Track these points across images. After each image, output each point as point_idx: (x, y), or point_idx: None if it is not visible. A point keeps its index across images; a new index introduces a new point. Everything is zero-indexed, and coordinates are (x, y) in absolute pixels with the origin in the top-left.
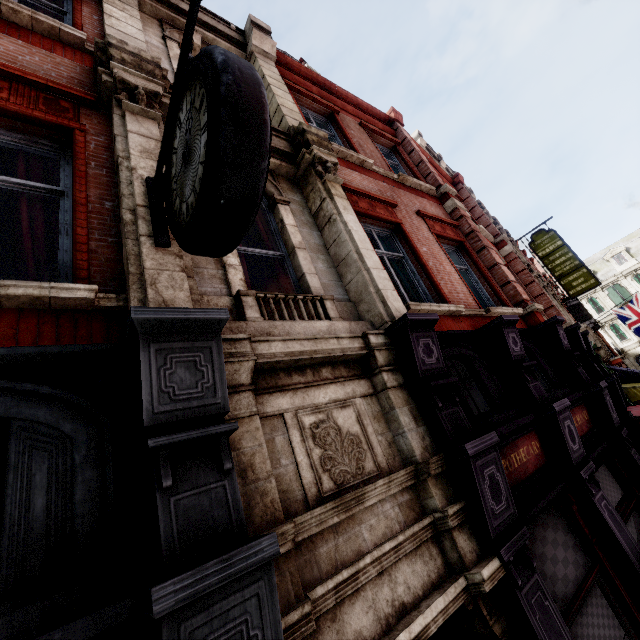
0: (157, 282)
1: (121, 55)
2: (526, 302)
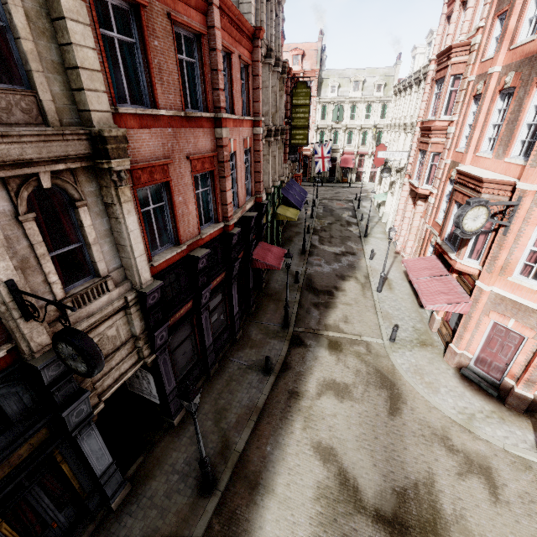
0: (33, 338)
1: None
2: (228, 219)
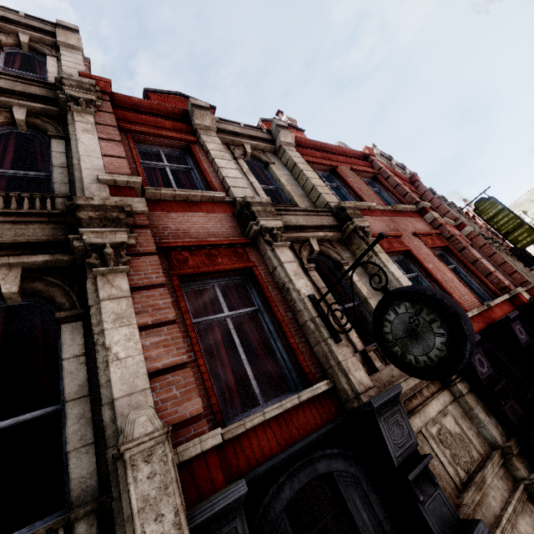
0: (349, 369)
1: (256, 208)
2: (509, 288)
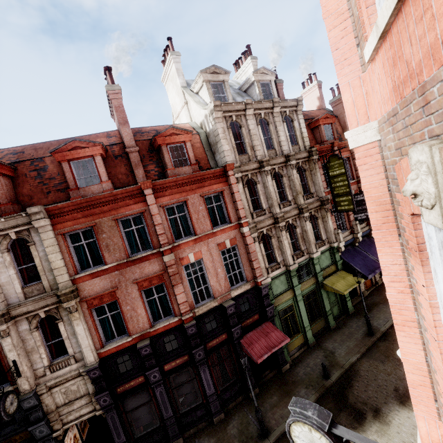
0: (21, 385)
1: None
2: (182, 315)
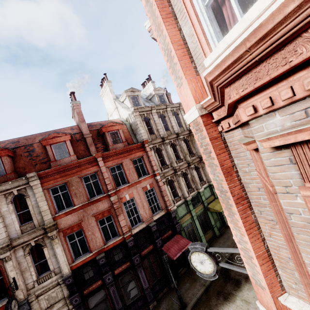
0: (18, 296)
1: (0, 251)
2: (124, 234)
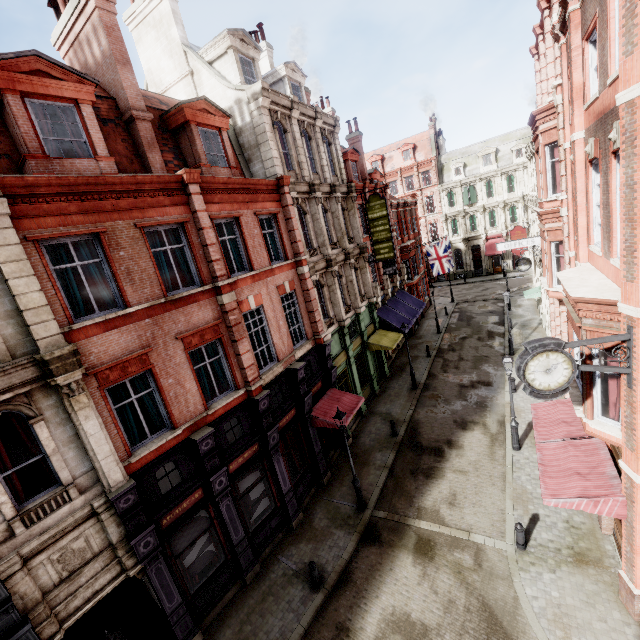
0: None
1: None
2: (250, 384)
